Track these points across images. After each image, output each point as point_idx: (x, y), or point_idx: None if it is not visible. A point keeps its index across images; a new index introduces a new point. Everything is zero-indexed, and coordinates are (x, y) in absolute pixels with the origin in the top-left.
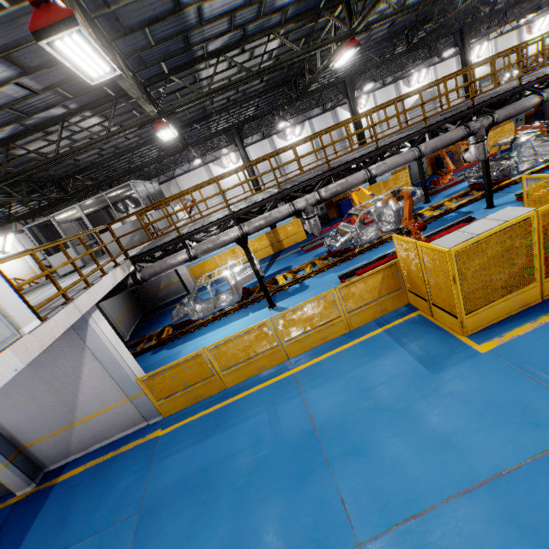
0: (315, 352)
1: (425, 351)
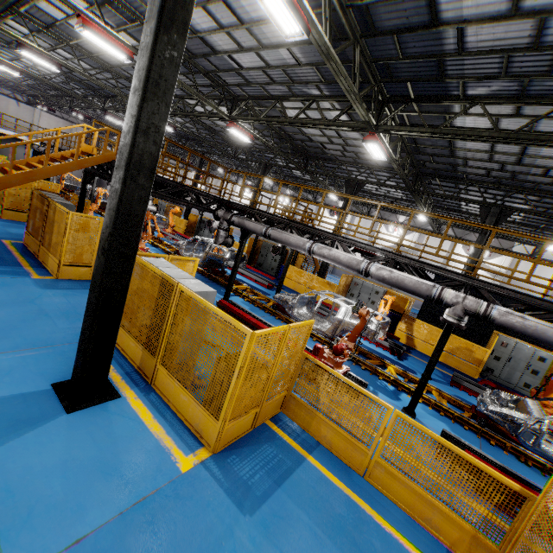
0: None
1: None
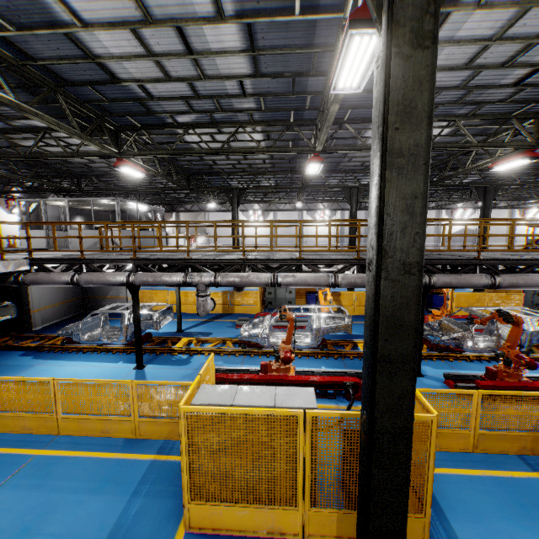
0: (83, 442)
1: (135, 518)
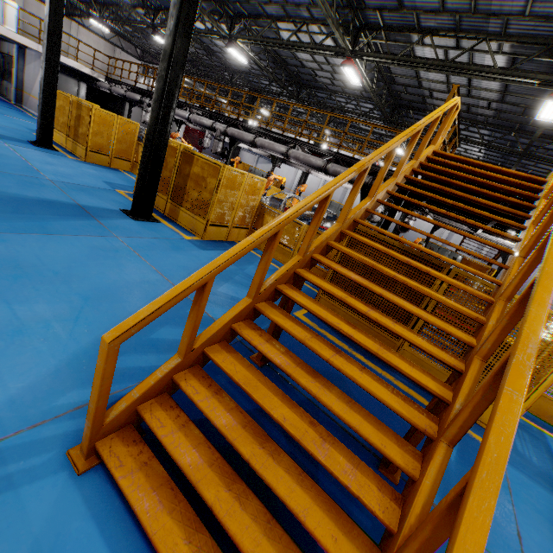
0: None
1: None
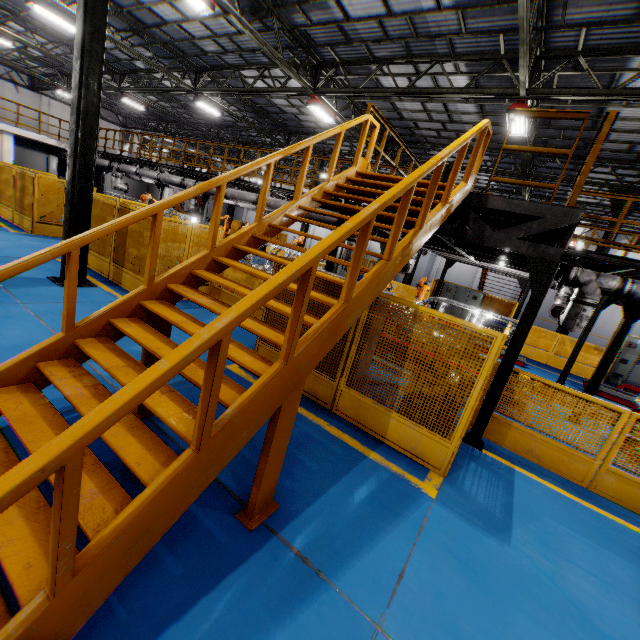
0: None
1: None
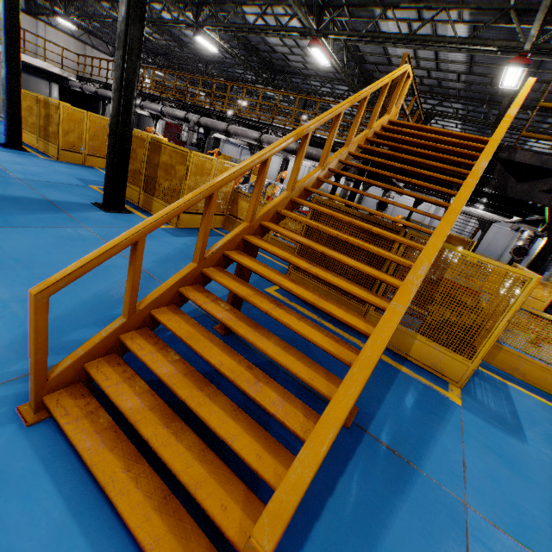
0: None
1: None
